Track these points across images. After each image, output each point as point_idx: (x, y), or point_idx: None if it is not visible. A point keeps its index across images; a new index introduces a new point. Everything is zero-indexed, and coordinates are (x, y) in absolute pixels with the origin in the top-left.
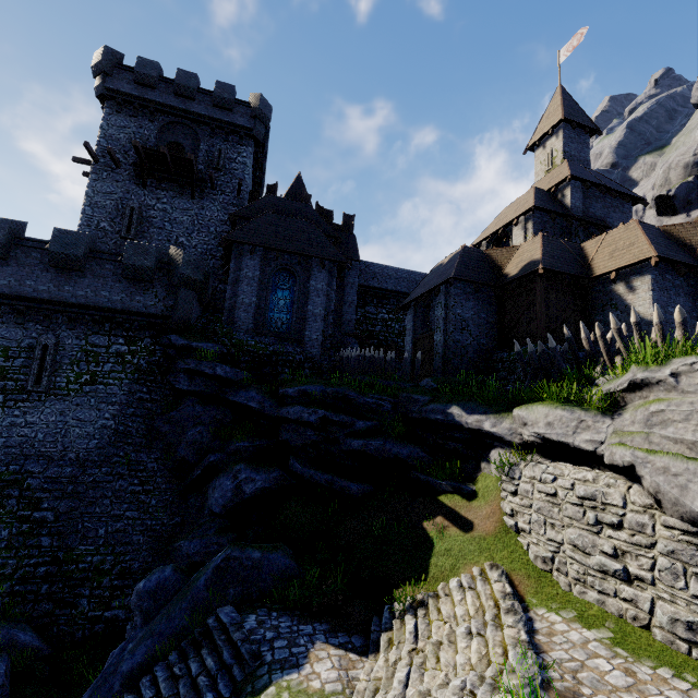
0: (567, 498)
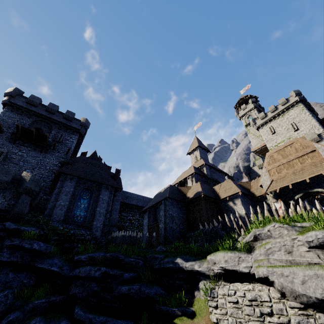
0: (244, 303)
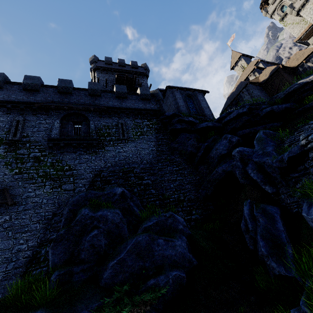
0: None
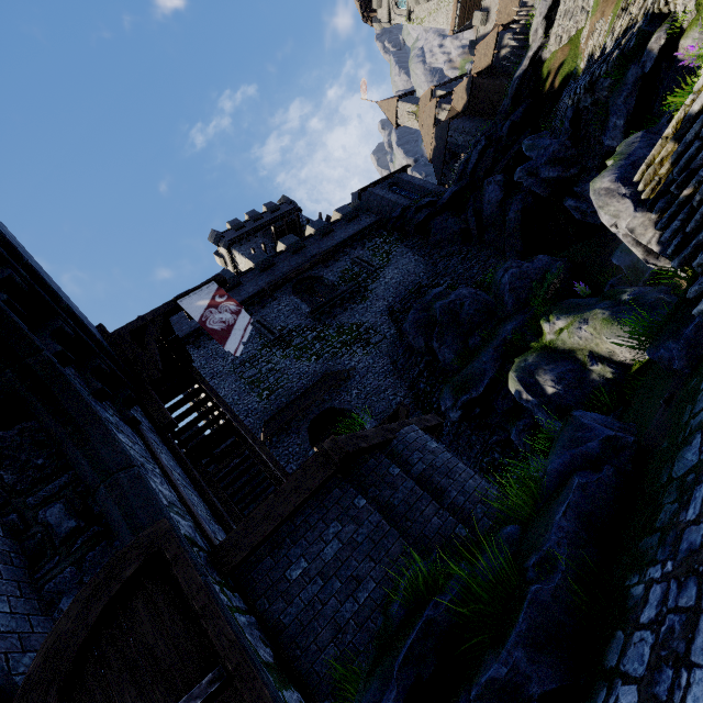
0: (568, 3)
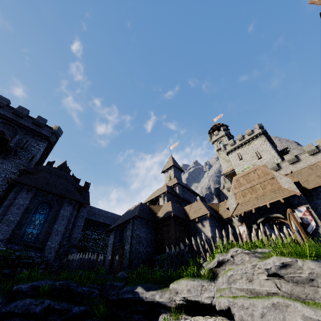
0: None
